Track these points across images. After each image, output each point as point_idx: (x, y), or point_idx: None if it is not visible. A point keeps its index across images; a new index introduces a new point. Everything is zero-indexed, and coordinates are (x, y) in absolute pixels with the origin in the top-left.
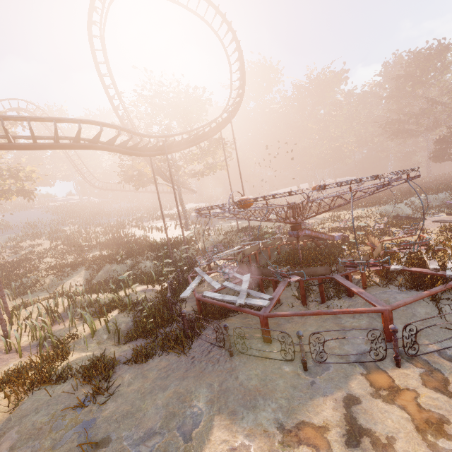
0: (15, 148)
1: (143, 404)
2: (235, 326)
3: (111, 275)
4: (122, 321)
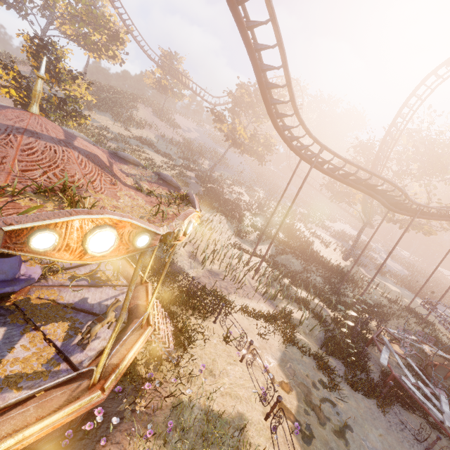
0: (332, 177)
1: (364, 425)
2: (418, 426)
3: (289, 264)
4: (316, 328)
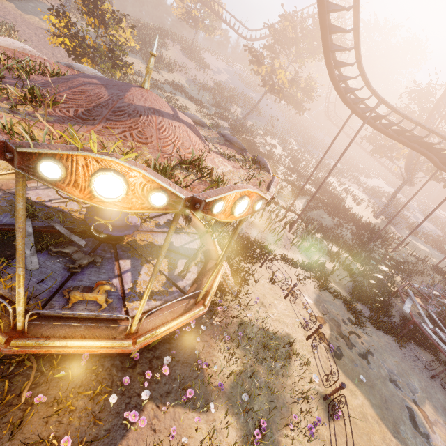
0: (384, 133)
1: (383, 353)
2: (428, 360)
3: (320, 220)
4: (345, 278)
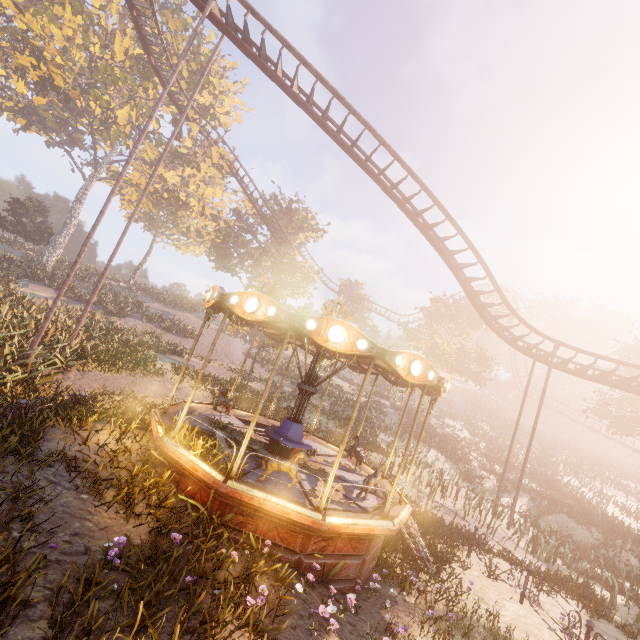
0: (584, 377)
1: None
2: None
3: (566, 531)
4: None
